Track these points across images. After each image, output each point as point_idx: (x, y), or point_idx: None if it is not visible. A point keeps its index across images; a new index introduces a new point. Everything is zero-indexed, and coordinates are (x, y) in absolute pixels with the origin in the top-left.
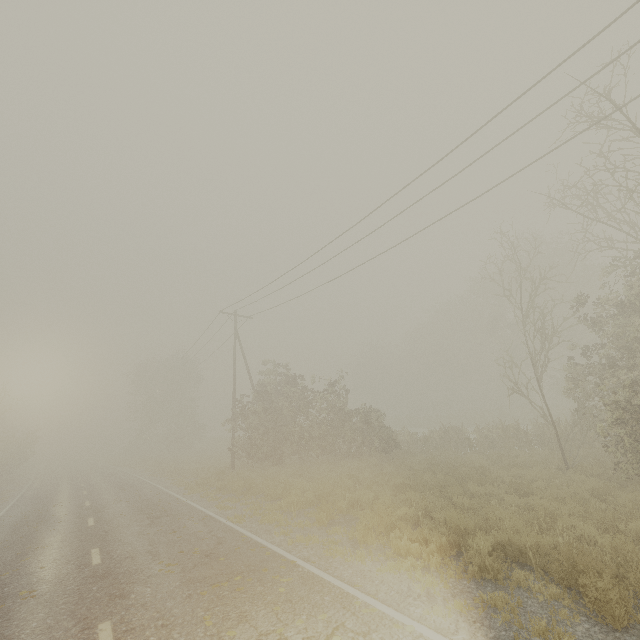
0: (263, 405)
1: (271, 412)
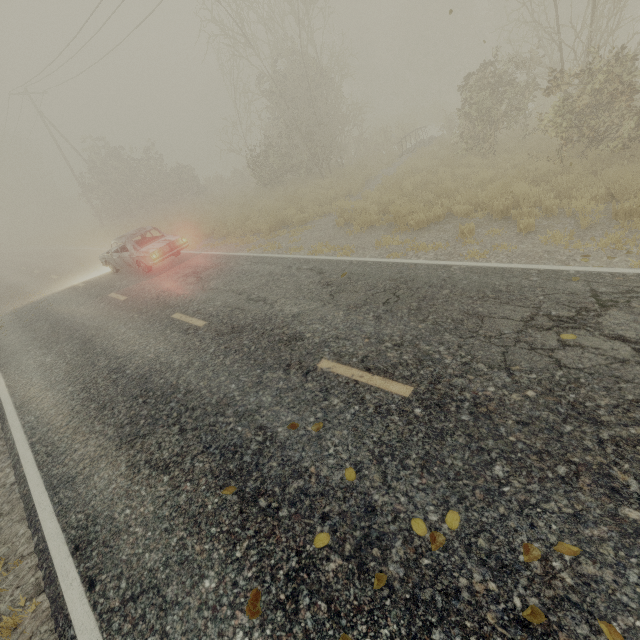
0: (101, 179)
1: (111, 182)
